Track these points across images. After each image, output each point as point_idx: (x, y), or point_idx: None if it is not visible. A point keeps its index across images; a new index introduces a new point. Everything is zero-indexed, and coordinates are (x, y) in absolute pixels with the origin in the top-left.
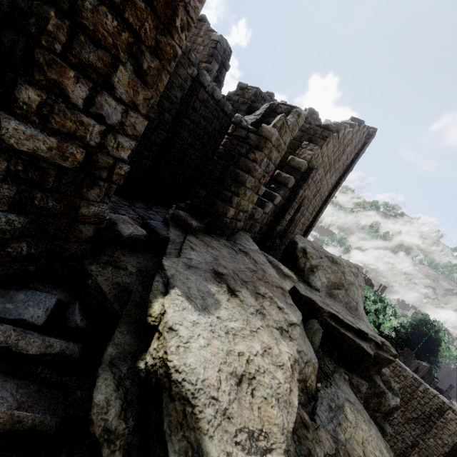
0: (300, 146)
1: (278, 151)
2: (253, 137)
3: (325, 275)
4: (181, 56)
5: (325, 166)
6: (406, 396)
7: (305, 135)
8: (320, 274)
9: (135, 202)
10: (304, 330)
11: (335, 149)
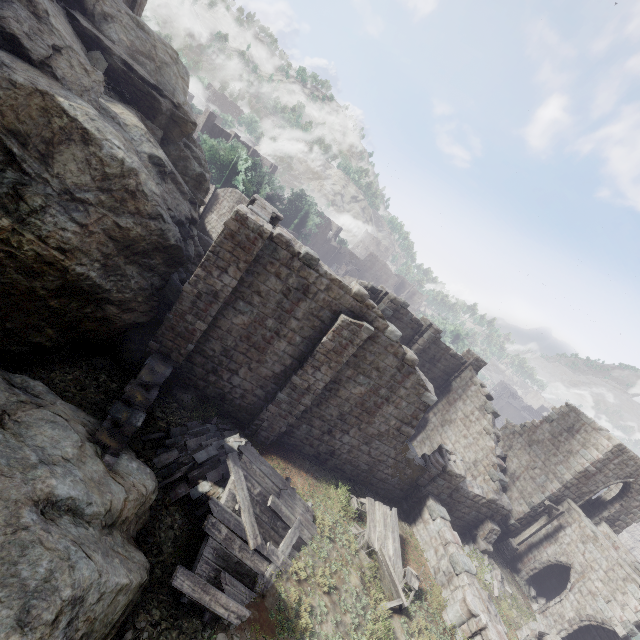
0: None
1: None
2: None
3: (126, 34)
4: None
5: None
6: None
7: None
8: (119, 29)
9: None
10: (85, 55)
11: None
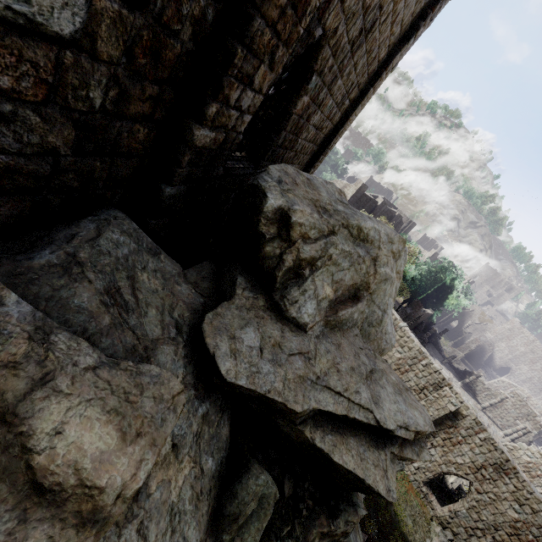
0: None
1: None
2: None
3: (332, 277)
4: None
5: None
6: (404, 367)
7: None
8: (320, 279)
9: None
10: (211, 529)
11: None
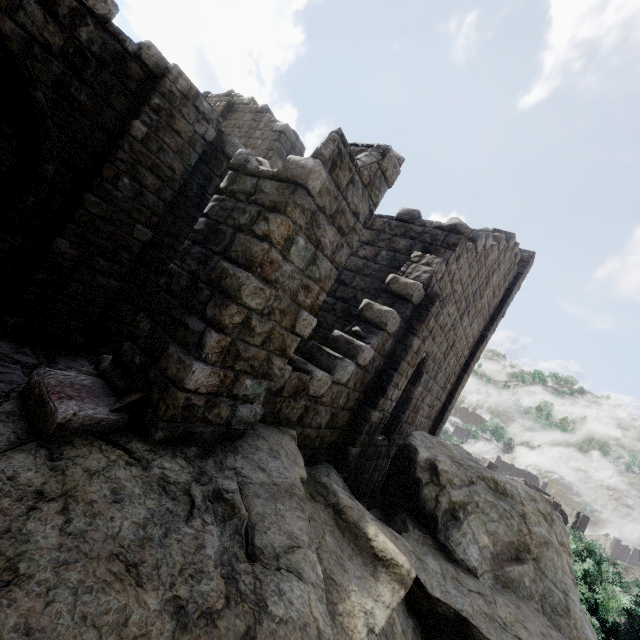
0: (409, 260)
1: (340, 228)
2: (269, 186)
3: (485, 525)
4: (179, 99)
5: (459, 301)
6: None
7: (417, 243)
8: (475, 525)
9: (66, 358)
10: None
11: (474, 273)
